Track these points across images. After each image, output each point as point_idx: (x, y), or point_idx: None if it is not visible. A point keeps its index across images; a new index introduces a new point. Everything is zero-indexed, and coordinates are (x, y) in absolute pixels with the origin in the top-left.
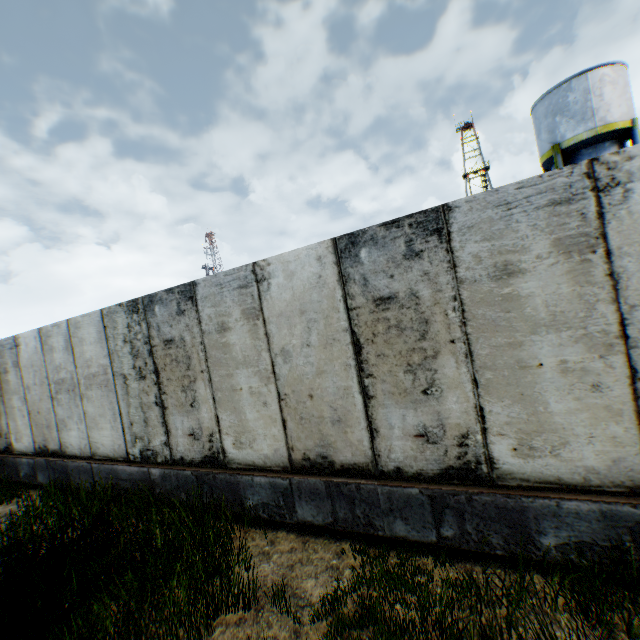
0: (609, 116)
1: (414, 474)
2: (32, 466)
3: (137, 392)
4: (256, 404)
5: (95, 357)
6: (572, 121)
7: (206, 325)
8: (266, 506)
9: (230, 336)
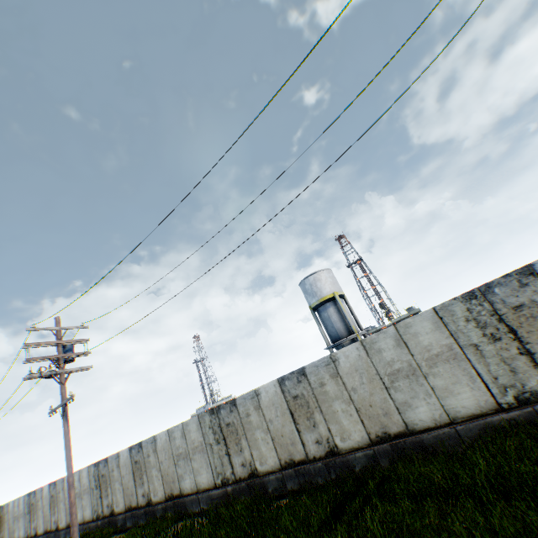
0: (322, 294)
1: (143, 505)
2: (65, 533)
3: (96, 493)
4: (120, 492)
5: (86, 482)
6: (310, 296)
7: (110, 469)
8: (122, 524)
9: (115, 472)
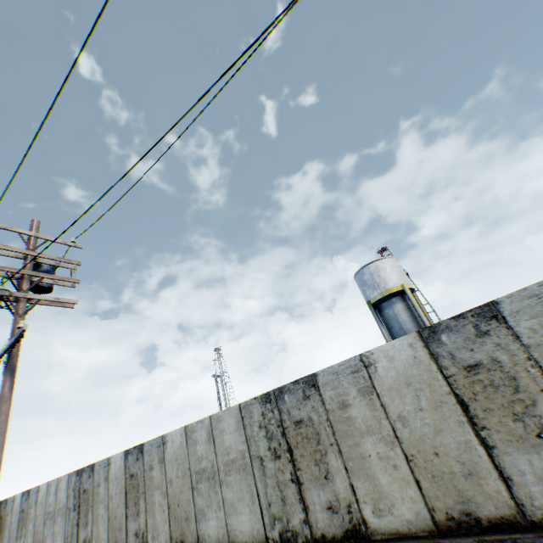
0: (387, 285)
1: None
2: None
3: (73, 517)
4: (103, 521)
5: (63, 497)
6: (370, 289)
7: (95, 482)
8: None
9: (100, 488)
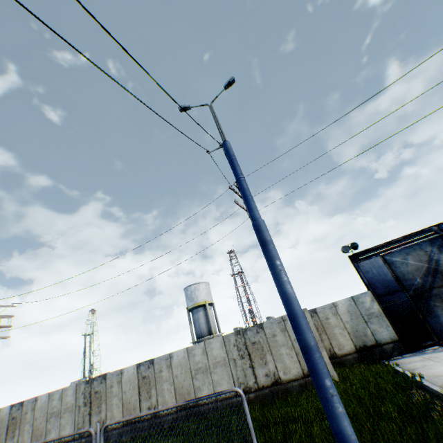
0: (198, 300)
1: None
2: None
3: None
4: None
5: None
6: (189, 300)
7: None
8: None
9: None
